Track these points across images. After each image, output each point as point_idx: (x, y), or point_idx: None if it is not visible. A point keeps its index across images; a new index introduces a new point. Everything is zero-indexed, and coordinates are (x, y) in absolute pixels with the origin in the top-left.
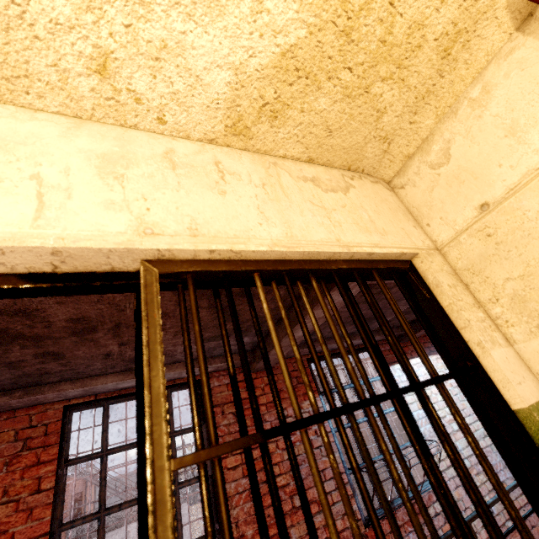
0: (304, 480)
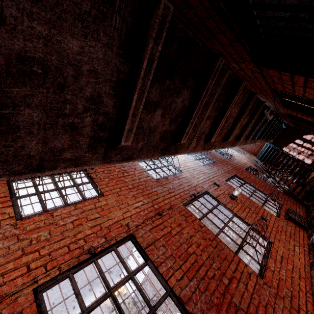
0: (127, 170)
